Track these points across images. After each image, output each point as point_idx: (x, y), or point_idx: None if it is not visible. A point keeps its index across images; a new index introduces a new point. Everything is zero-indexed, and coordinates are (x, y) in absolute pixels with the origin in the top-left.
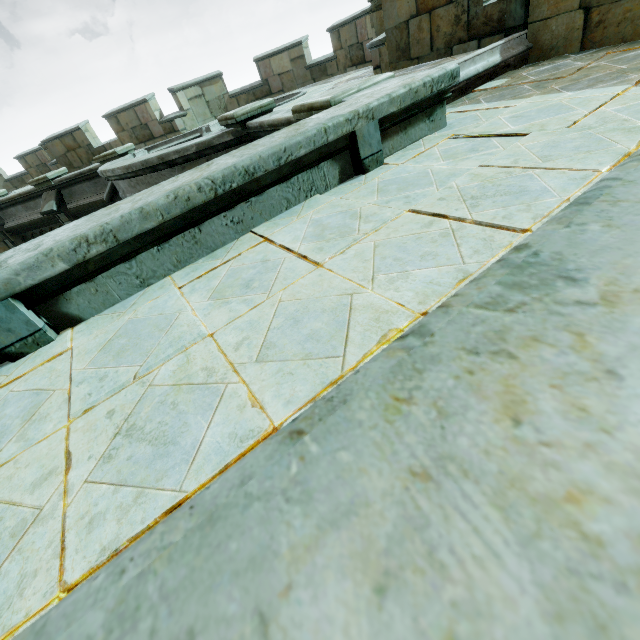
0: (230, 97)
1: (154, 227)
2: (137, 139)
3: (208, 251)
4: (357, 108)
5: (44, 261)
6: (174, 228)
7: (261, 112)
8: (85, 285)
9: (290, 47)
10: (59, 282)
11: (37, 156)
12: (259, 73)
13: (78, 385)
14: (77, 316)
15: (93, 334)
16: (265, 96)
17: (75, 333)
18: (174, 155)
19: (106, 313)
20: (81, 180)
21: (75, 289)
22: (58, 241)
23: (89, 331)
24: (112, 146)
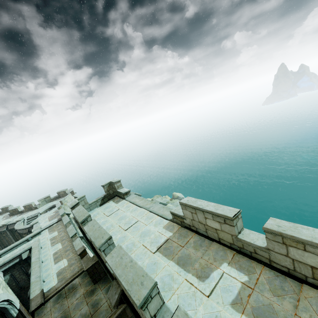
0: (51, 199)
1: (8, 250)
2: (29, 209)
3: (13, 250)
4: (28, 237)
5: (0, 253)
6: (10, 249)
7: (36, 223)
8: (3, 254)
9: (63, 191)
10: (1, 254)
11: (6, 208)
12: (58, 194)
13: (0, 261)
14: (1, 257)
15: (2, 258)
16: (59, 197)
17: (1, 258)
18: (24, 228)
19: (4, 256)
20: (12, 224)
21: (2, 255)
22: (2, 252)
23: (2, 258)
24: (23, 211)
